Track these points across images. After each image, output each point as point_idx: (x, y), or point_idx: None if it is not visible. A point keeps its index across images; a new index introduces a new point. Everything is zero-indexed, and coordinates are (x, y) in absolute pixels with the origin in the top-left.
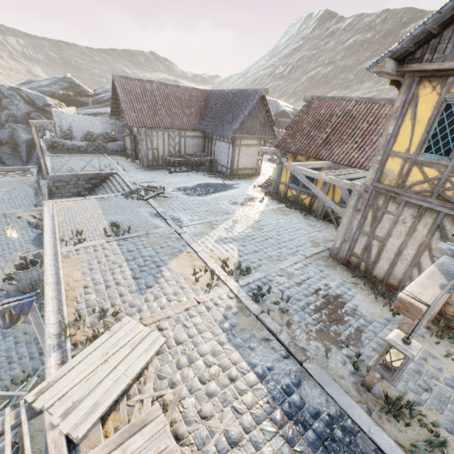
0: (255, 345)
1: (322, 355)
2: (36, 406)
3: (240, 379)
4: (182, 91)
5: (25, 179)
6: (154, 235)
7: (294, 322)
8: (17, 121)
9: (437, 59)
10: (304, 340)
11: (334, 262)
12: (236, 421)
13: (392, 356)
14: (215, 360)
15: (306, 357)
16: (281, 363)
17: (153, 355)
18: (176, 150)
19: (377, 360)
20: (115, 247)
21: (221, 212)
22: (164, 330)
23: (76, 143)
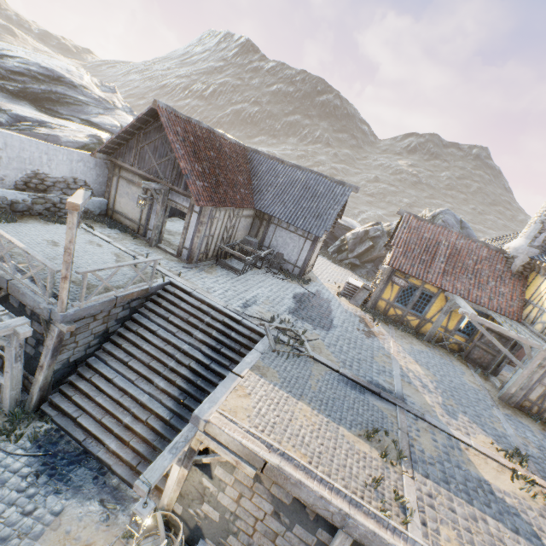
0: None
1: None
2: None
3: None
4: (228, 144)
5: (3, 331)
6: (413, 432)
7: None
8: None
9: None
10: None
11: (508, 406)
12: None
13: None
14: None
15: None
16: None
17: None
18: (228, 235)
19: None
20: (430, 483)
21: (383, 356)
22: None
23: (8, 194)
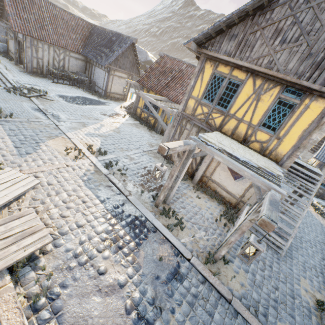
0: (102, 188)
1: (139, 194)
2: None
3: (89, 202)
4: (70, 16)
5: None
6: (35, 123)
7: (127, 180)
8: None
9: (213, 50)
10: (131, 188)
11: (159, 155)
12: (83, 218)
13: (157, 173)
14: (74, 193)
15: (130, 194)
16: (116, 196)
17: (30, 188)
18: (60, 65)
19: (151, 176)
20: None
21: (93, 118)
22: (39, 177)
23: None
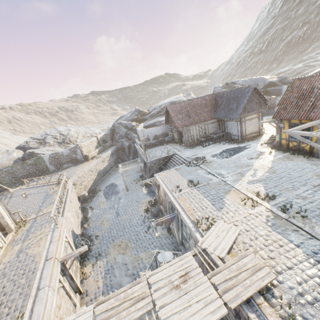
0: (289, 233)
1: None
2: (202, 247)
3: (285, 246)
4: (200, 99)
5: (139, 165)
6: (212, 183)
7: (312, 222)
8: (122, 138)
9: None
10: None
11: None
12: (288, 260)
13: None
14: (268, 238)
15: None
16: (308, 241)
17: (237, 235)
18: (203, 133)
19: None
20: (196, 191)
21: (244, 165)
22: (237, 225)
23: (151, 142)
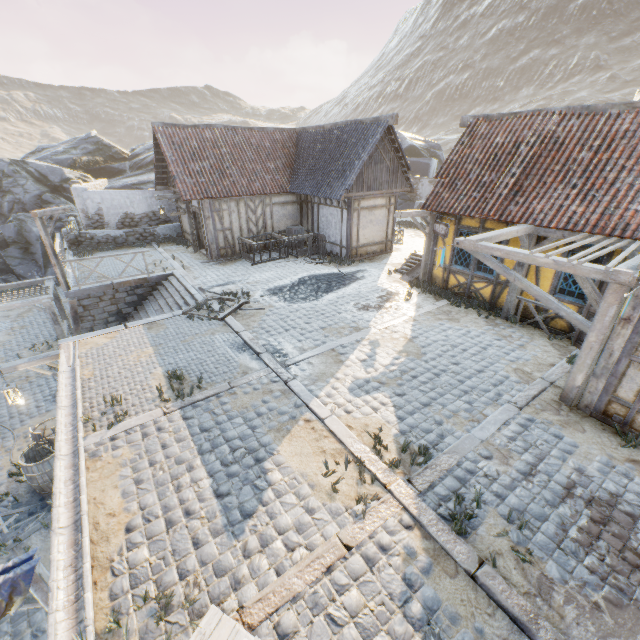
0: None
1: None
2: None
3: None
4: (259, 135)
5: (36, 301)
6: (244, 388)
7: (552, 583)
8: (25, 209)
9: None
10: (594, 639)
11: (574, 412)
12: None
13: None
14: None
15: None
16: None
17: None
18: (259, 227)
19: None
20: (179, 423)
21: (347, 327)
22: (290, 638)
23: (111, 233)
